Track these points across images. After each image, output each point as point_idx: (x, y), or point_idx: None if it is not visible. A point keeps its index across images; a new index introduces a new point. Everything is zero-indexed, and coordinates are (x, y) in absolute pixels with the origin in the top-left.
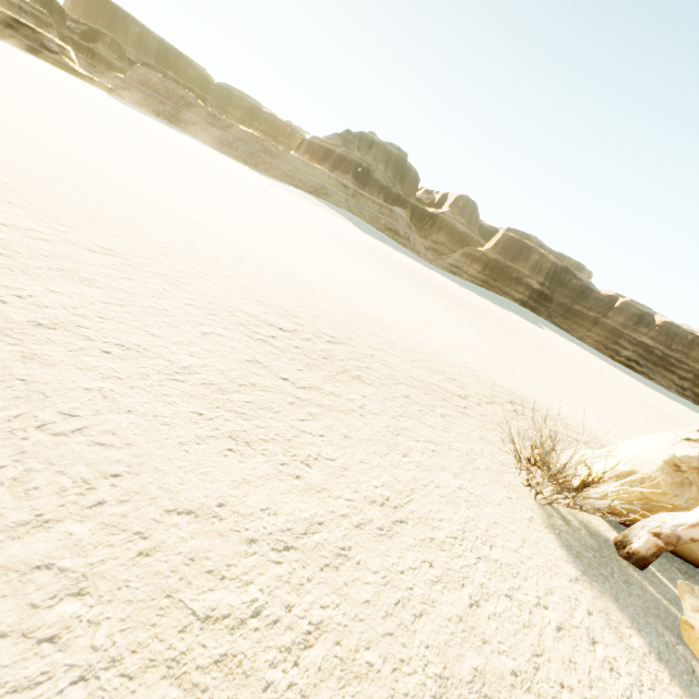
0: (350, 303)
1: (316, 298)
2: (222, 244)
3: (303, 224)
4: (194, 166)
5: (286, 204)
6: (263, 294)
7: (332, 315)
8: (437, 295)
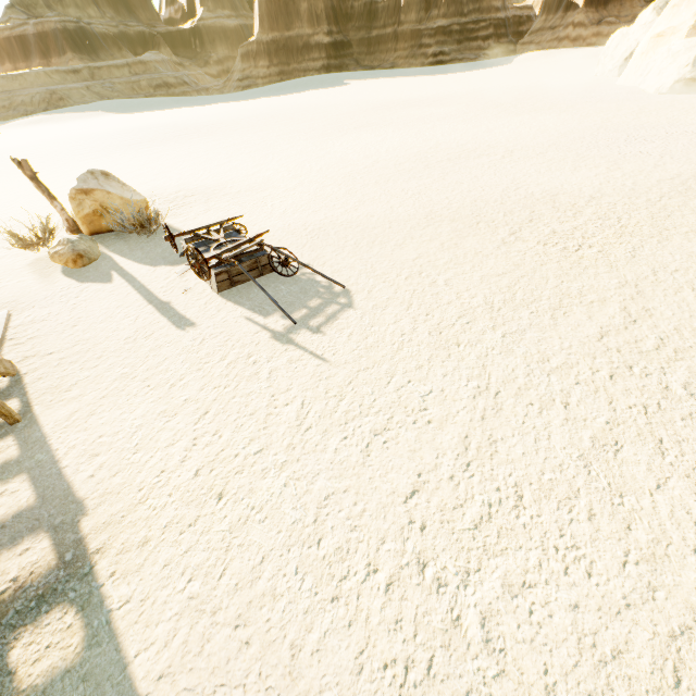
0: None
1: None
2: None
3: (3, 169)
4: None
5: None
6: None
7: None
8: (158, 145)
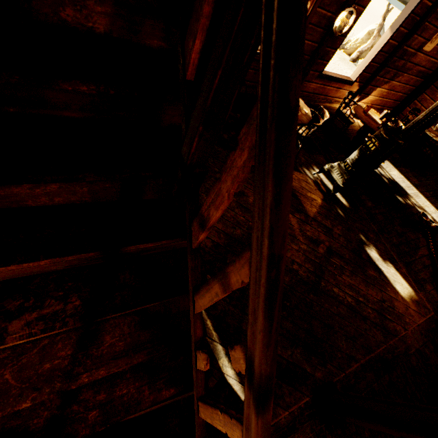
0: None
1: None
2: None
3: None
4: None
5: None
6: None
7: None
8: None
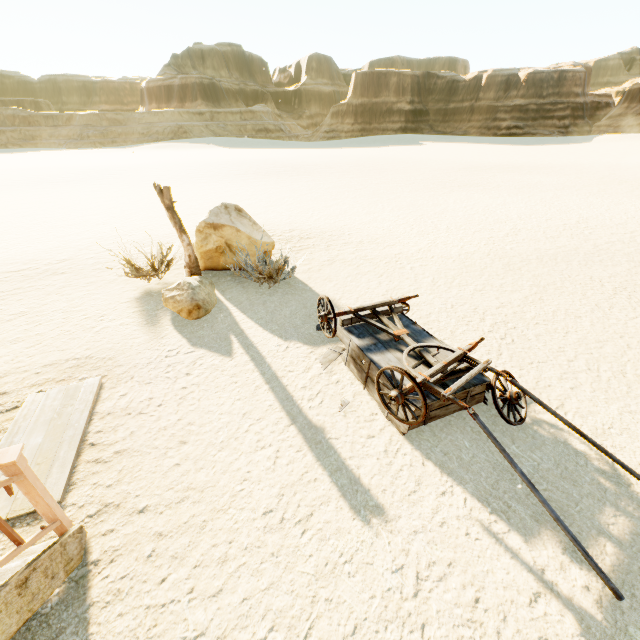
0: (111, 231)
1: (73, 242)
2: (6, 241)
3: (132, 182)
4: (26, 184)
5: (130, 169)
6: (20, 258)
7: (79, 246)
8: (262, 178)
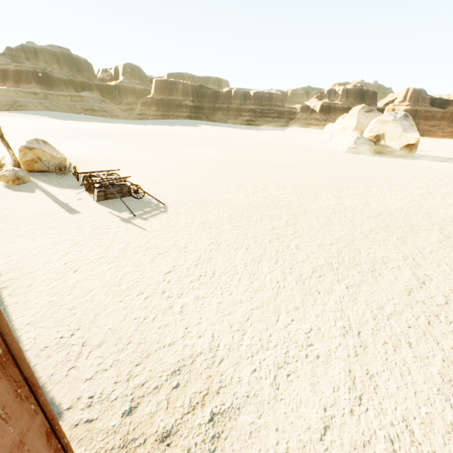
0: None
1: None
2: None
3: None
4: None
5: None
6: None
7: None
8: (80, 137)
